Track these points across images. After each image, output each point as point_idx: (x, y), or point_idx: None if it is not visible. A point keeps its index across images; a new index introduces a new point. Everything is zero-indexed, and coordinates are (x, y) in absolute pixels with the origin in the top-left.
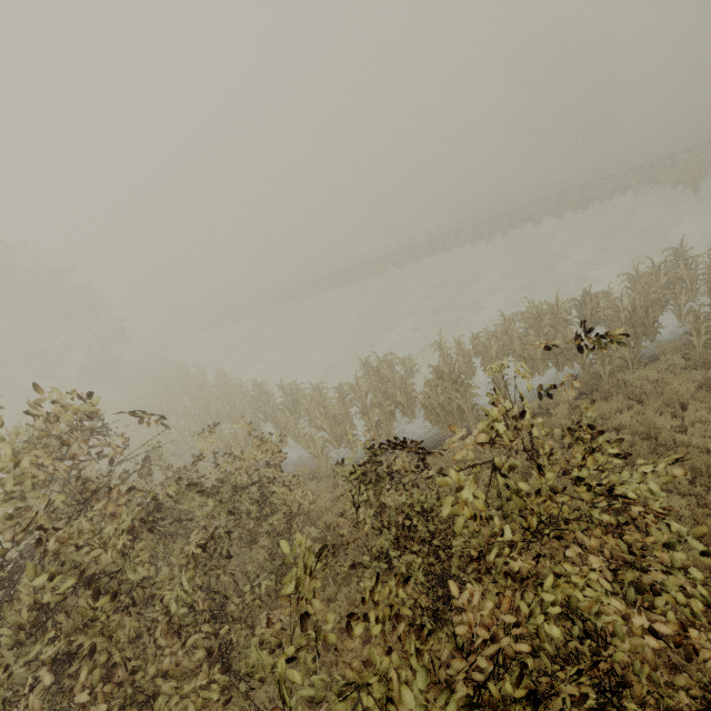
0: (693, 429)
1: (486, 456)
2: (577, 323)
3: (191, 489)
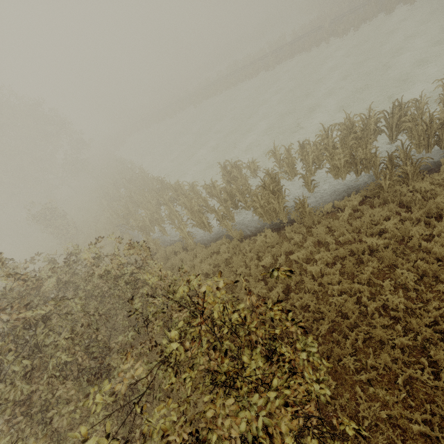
0: (438, 238)
1: (284, 246)
2: (383, 131)
3: (65, 299)
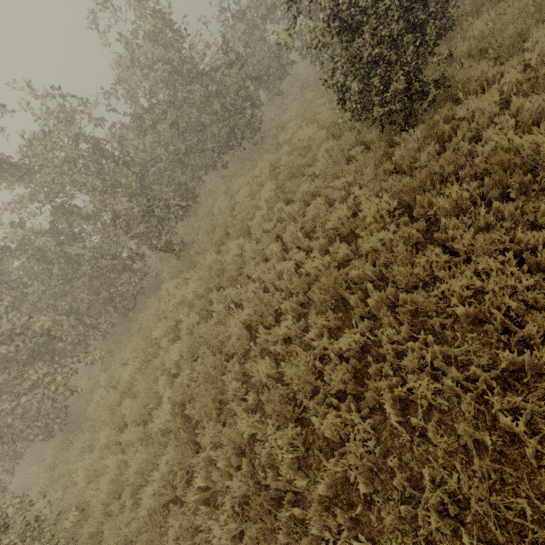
0: None
1: None
2: None
3: None
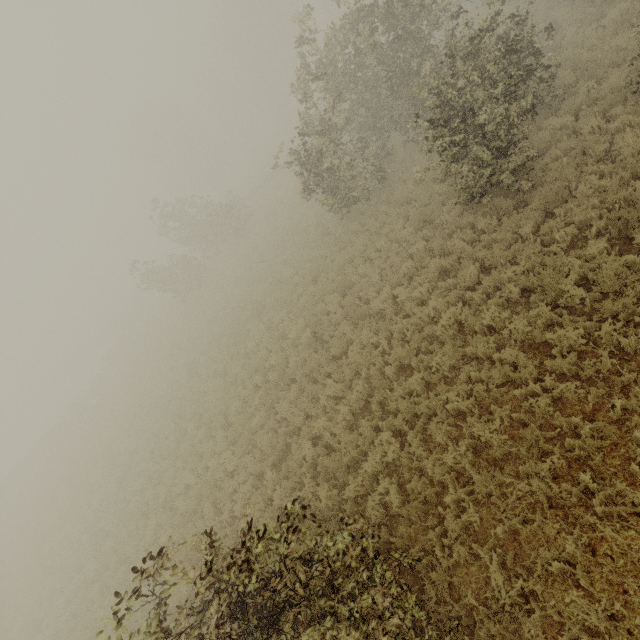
0: None
1: None
2: None
3: None
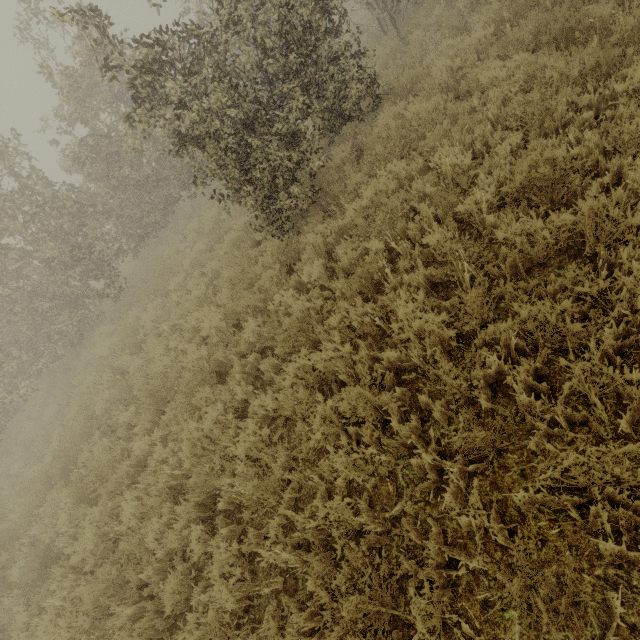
0: None
1: None
2: None
3: None
